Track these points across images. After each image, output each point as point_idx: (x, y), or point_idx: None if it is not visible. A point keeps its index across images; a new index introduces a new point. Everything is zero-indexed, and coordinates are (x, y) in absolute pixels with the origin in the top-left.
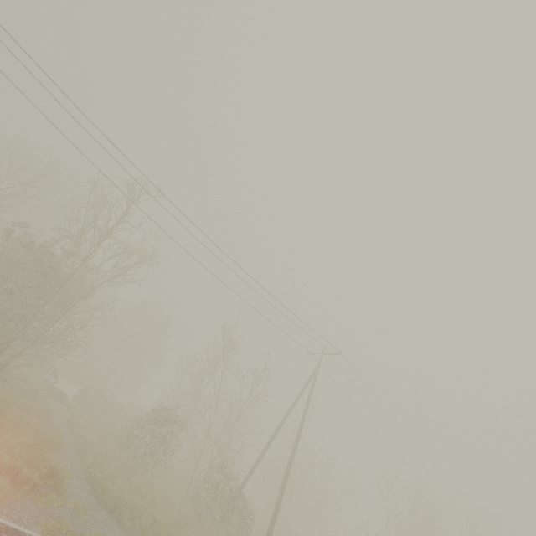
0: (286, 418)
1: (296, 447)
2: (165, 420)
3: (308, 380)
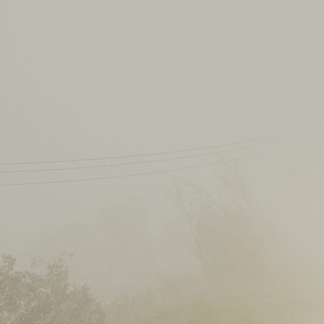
0: None
1: None
2: None
3: None
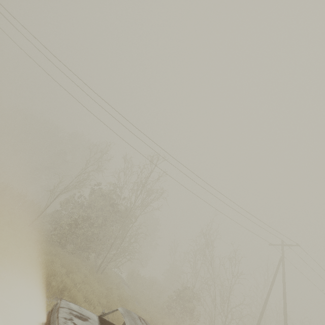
0: (269, 295)
1: (286, 320)
2: (188, 296)
3: (278, 266)
